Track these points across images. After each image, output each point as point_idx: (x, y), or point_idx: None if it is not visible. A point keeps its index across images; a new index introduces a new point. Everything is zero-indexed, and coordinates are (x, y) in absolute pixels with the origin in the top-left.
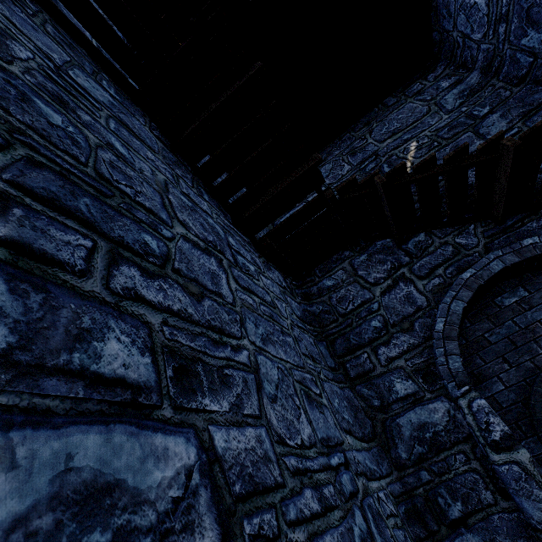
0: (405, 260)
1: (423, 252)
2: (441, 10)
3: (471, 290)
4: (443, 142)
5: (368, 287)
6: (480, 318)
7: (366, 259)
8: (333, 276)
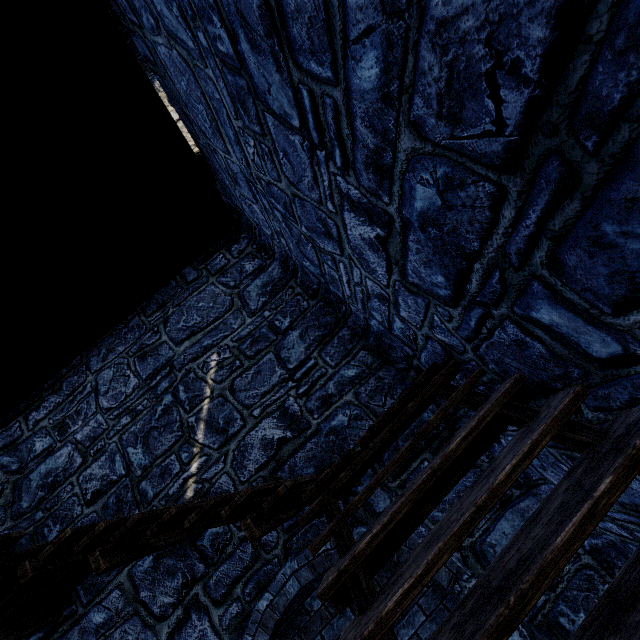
0: (199, 569)
1: (220, 555)
2: (224, 186)
3: (267, 631)
4: (245, 362)
5: (153, 625)
6: (291, 634)
7: (151, 567)
8: (104, 603)
